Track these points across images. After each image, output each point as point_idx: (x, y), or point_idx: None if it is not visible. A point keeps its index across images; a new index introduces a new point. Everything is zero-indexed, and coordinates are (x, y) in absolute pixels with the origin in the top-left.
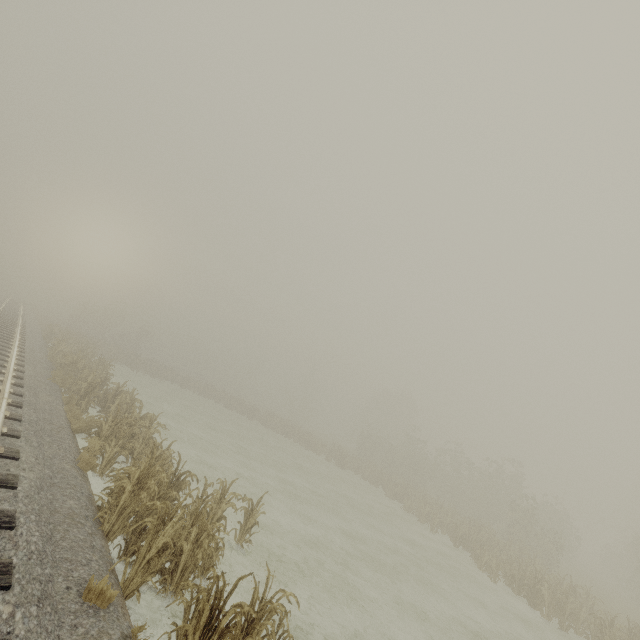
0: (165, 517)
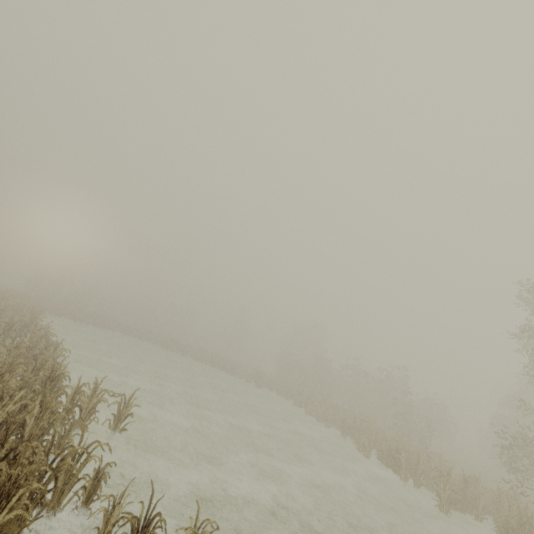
0: (3, 395)
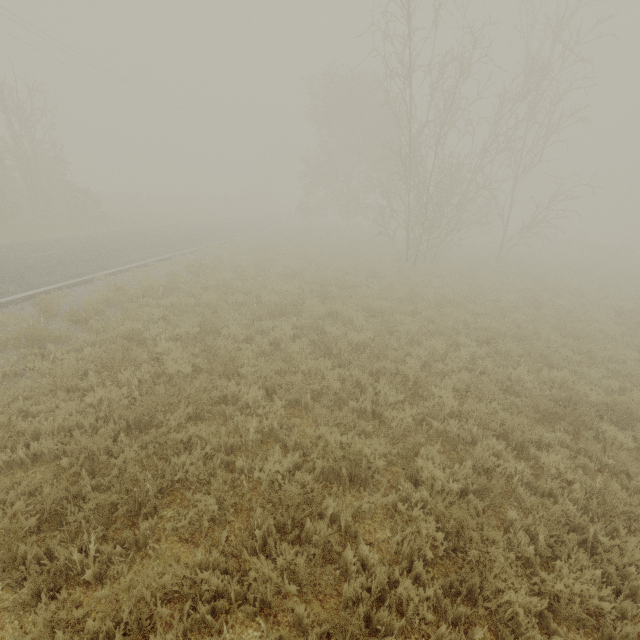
0: None
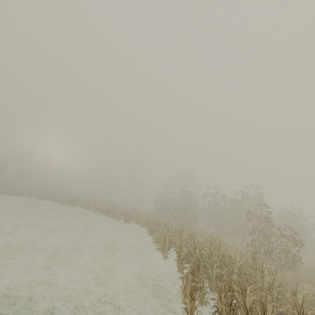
0: None
